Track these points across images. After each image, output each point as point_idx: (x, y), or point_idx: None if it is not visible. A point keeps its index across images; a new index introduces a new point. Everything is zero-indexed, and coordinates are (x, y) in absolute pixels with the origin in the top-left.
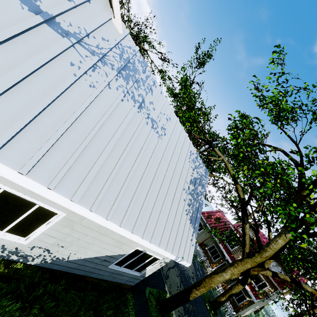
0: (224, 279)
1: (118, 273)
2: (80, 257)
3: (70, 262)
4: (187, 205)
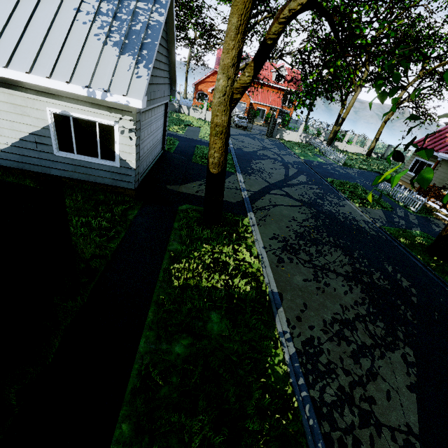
0: (220, 92)
1: (81, 164)
2: (7, 142)
3: (7, 153)
4: (100, 29)
